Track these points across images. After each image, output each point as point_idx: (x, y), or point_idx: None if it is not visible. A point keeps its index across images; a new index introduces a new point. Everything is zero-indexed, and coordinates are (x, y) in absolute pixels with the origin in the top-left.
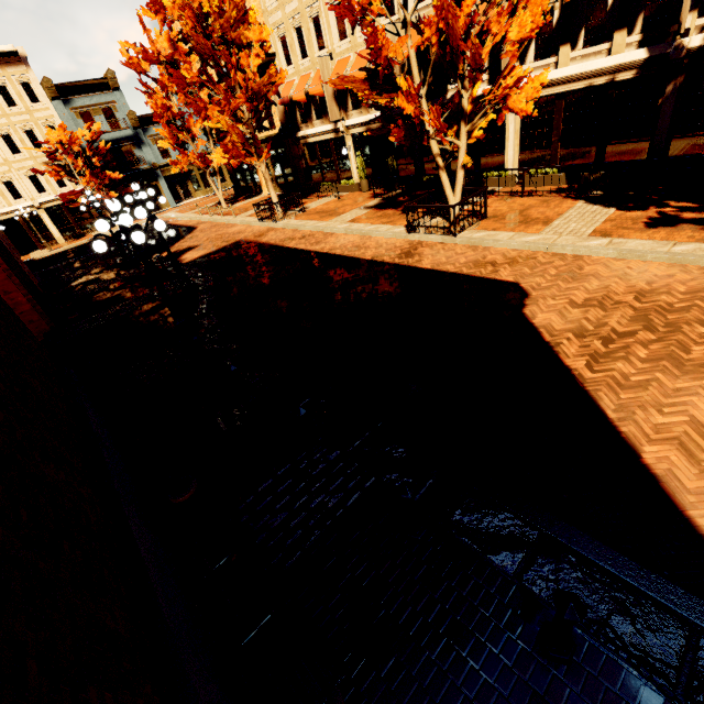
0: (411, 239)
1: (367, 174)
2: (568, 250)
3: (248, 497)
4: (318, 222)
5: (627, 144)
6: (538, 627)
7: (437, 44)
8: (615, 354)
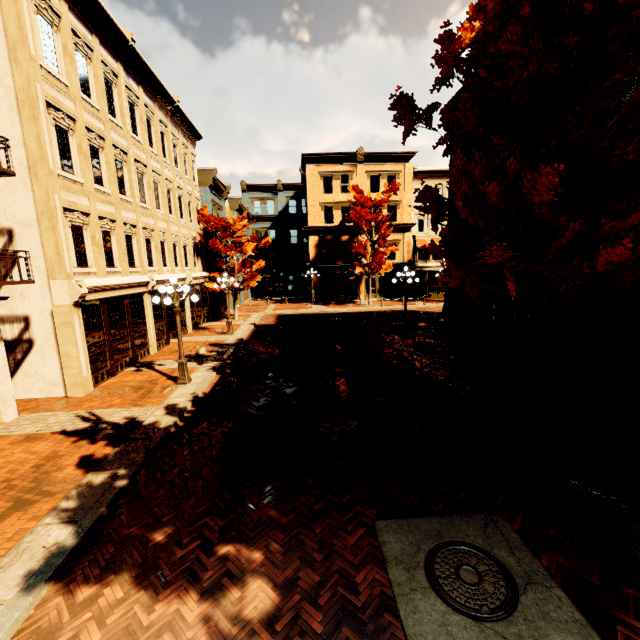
0: None
1: None
2: None
3: None
4: None
5: None
6: None
7: None
8: None
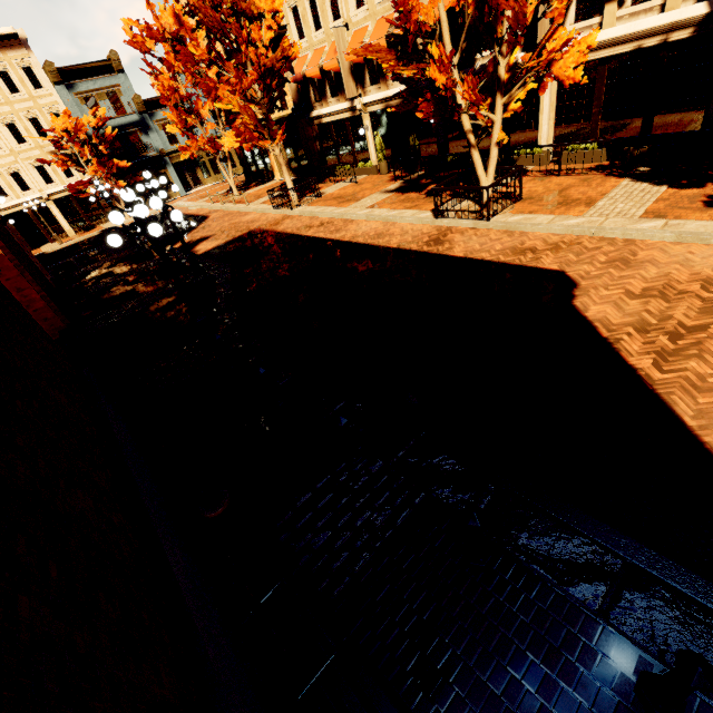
0: (439, 224)
1: (386, 155)
2: (617, 233)
3: (286, 513)
4: (336, 208)
5: (678, 114)
6: (634, 676)
7: (473, 4)
8: (686, 352)
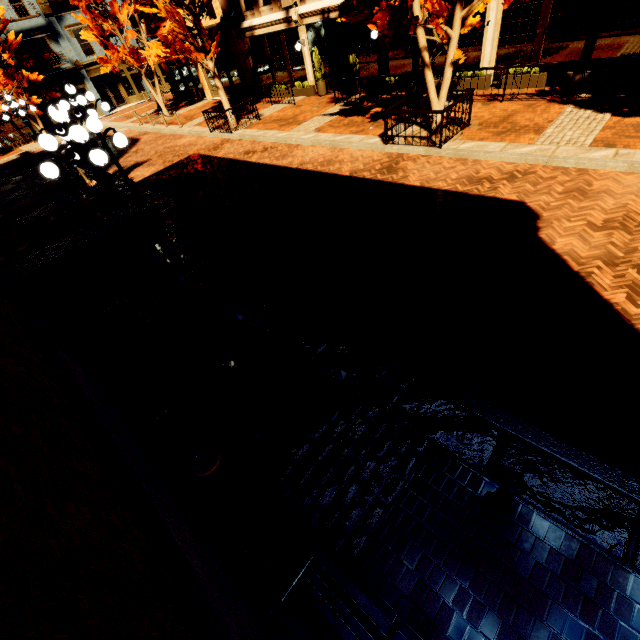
0: (389, 151)
1: (324, 74)
2: (570, 163)
3: (286, 469)
4: (278, 132)
5: (620, 37)
6: None
7: None
8: None
